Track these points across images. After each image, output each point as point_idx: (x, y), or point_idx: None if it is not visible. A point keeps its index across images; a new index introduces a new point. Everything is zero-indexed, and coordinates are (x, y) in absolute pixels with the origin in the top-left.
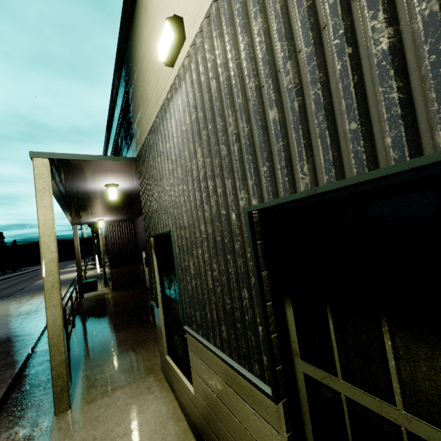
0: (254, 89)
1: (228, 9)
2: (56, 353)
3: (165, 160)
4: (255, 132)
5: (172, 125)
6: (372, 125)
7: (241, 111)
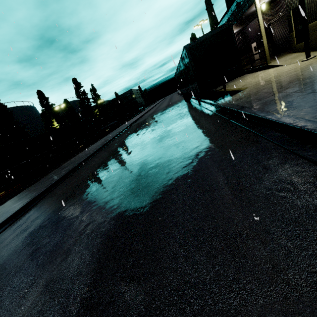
0: None
1: None
2: (266, 51)
3: None
4: None
5: None
6: None
7: None
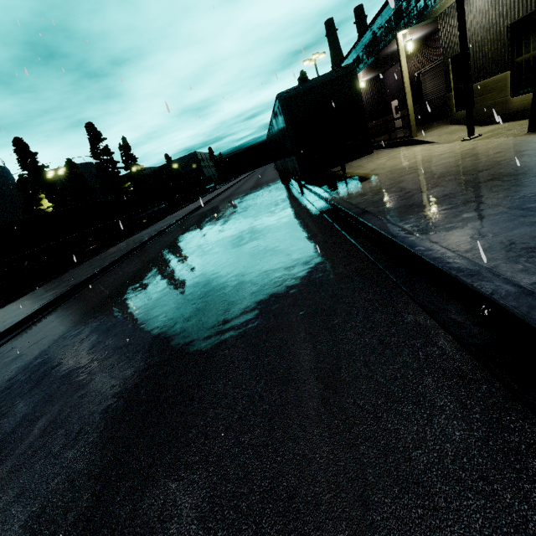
0: None
1: None
2: (411, 117)
3: (468, 15)
4: (511, 4)
5: None
6: (531, 4)
7: None
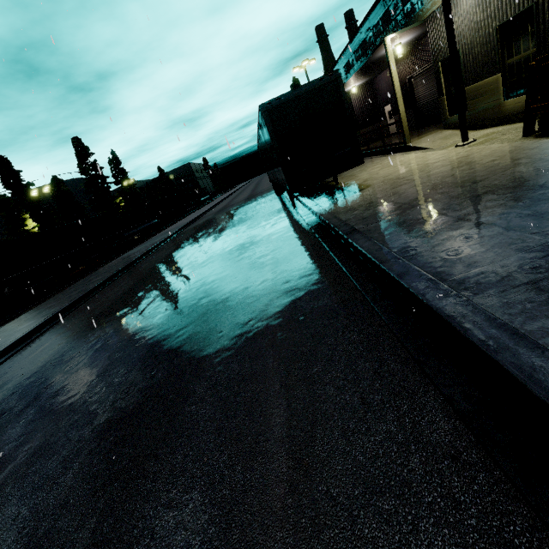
0: None
1: None
2: (404, 123)
3: (456, 17)
4: (499, 5)
5: (463, 0)
6: (519, 4)
7: None
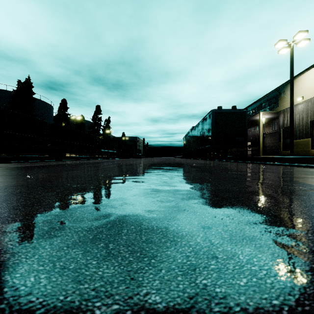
0: (313, 110)
1: (311, 101)
2: (261, 146)
3: None
4: (312, 113)
5: (297, 109)
6: None
7: (311, 111)
